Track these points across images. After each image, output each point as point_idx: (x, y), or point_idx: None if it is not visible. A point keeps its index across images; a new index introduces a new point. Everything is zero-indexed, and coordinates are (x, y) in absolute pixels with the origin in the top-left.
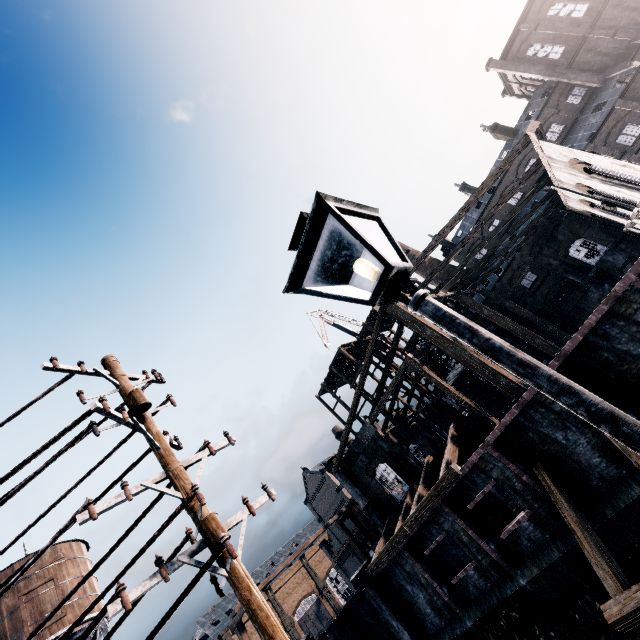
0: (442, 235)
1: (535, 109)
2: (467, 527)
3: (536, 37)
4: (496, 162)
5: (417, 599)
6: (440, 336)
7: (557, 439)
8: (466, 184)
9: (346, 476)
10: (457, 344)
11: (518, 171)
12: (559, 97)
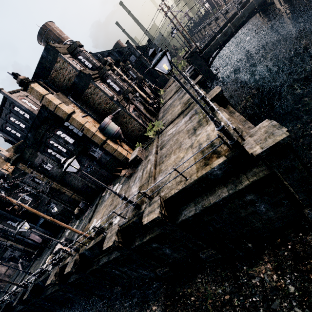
0: None
1: None
2: None
3: (8, 125)
4: None
5: None
6: None
7: None
8: None
9: None
10: None
11: None
12: None
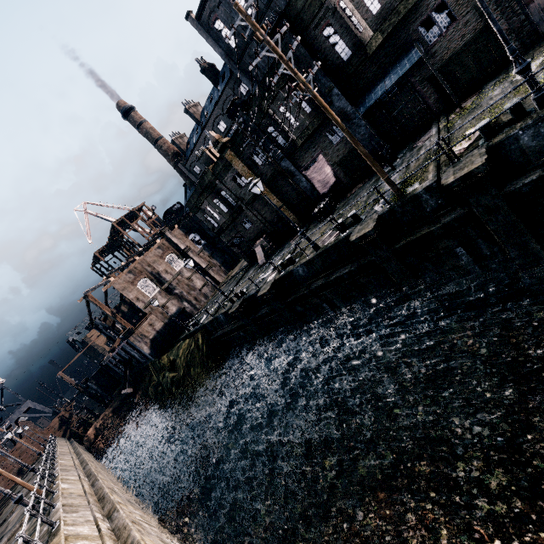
0: (95, 288)
1: (226, 76)
2: (118, 363)
3: (220, 14)
4: (209, 97)
5: (116, 370)
6: (107, 313)
7: (126, 357)
8: (188, 110)
9: (97, 329)
10: (113, 317)
11: (214, 125)
12: (234, 83)
